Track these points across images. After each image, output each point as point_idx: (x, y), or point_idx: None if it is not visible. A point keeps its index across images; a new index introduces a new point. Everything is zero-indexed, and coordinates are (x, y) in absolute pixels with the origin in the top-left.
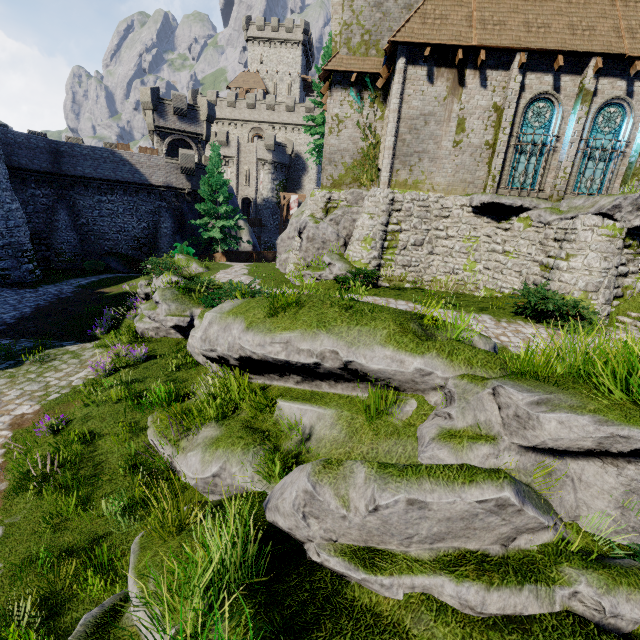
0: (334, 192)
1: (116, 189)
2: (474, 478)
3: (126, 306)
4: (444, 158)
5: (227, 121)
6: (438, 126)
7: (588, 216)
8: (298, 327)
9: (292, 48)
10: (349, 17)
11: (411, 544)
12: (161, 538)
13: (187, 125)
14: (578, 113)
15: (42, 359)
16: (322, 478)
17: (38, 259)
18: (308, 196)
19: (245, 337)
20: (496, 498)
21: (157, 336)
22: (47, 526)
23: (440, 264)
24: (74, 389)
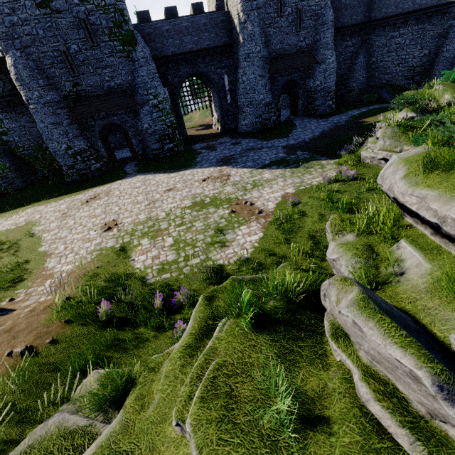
0: None
1: (409, 20)
2: (406, 347)
3: (371, 135)
4: None
5: None
6: None
7: None
8: (440, 187)
9: None
10: None
11: (361, 349)
12: (290, 267)
13: None
14: None
15: (307, 166)
16: (335, 283)
17: (337, 96)
18: None
19: (398, 183)
20: (409, 368)
21: (371, 163)
22: (274, 241)
23: None
24: (311, 187)
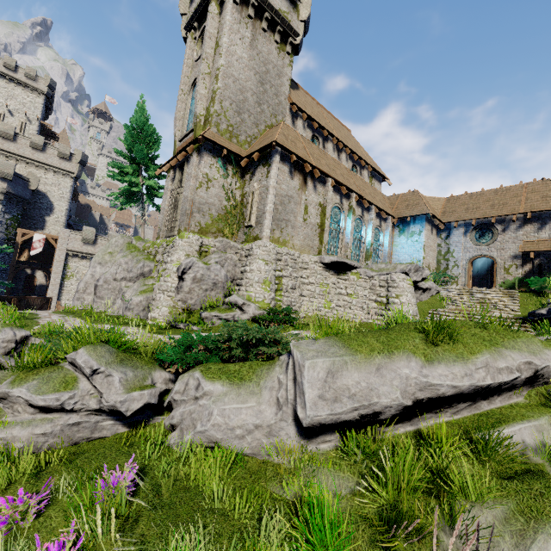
0: (204, 238)
1: None
2: None
3: None
4: (299, 228)
5: None
6: (295, 206)
7: (398, 273)
8: (480, 349)
9: (31, 93)
10: (219, 109)
11: None
12: None
13: None
14: (352, 219)
15: None
16: None
17: None
18: (62, 238)
19: (435, 372)
20: None
21: (65, 444)
22: None
23: (309, 303)
24: None
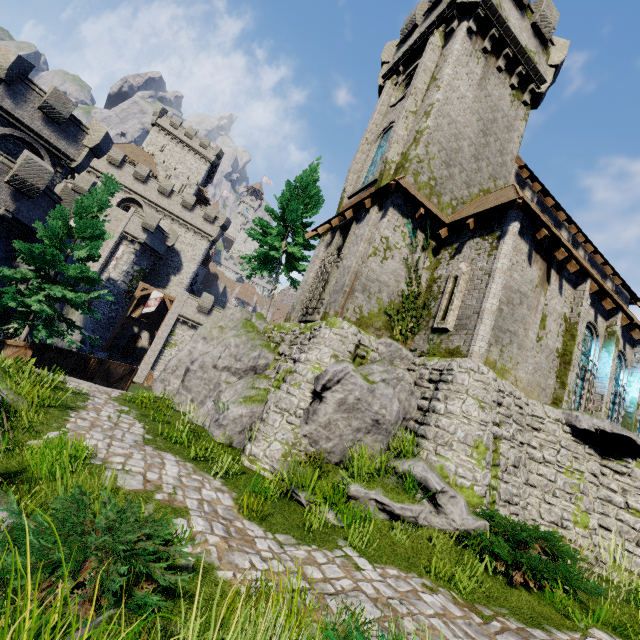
0: (363, 333)
1: None
2: None
3: None
4: (528, 350)
5: (97, 172)
6: (528, 311)
7: None
8: None
9: (200, 160)
10: (423, 154)
11: None
12: None
13: (54, 135)
14: (613, 353)
15: None
16: None
17: None
18: (178, 300)
19: None
20: None
21: None
22: None
23: (543, 505)
24: None
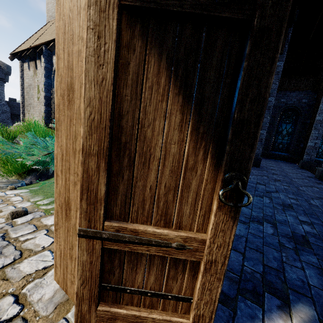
0: None
1: None
2: None
3: None
4: (36, 106)
5: None
6: (33, 90)
7: None
8: None
9: None
10: None
11: None
12: None
13: None
14: None
15: None
16: None
17: None
18: None
19: None
20: None
21: None
22: None
23: None
24: None
